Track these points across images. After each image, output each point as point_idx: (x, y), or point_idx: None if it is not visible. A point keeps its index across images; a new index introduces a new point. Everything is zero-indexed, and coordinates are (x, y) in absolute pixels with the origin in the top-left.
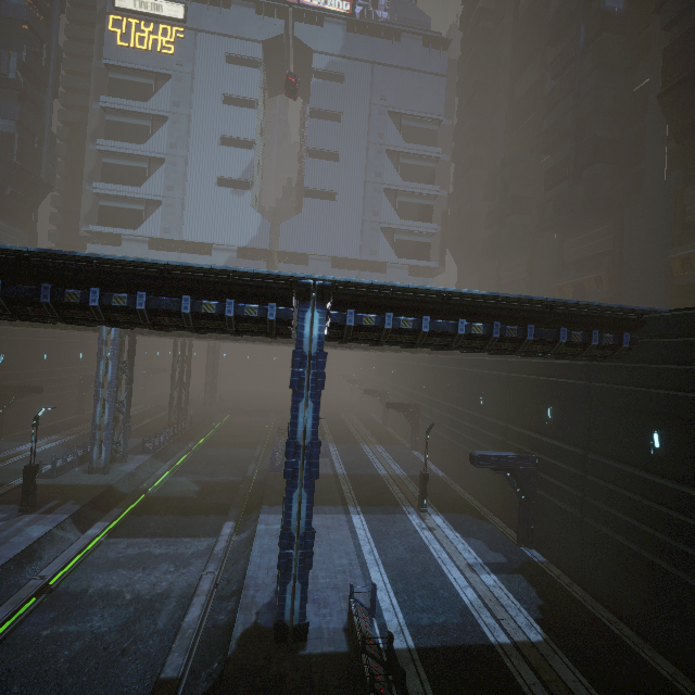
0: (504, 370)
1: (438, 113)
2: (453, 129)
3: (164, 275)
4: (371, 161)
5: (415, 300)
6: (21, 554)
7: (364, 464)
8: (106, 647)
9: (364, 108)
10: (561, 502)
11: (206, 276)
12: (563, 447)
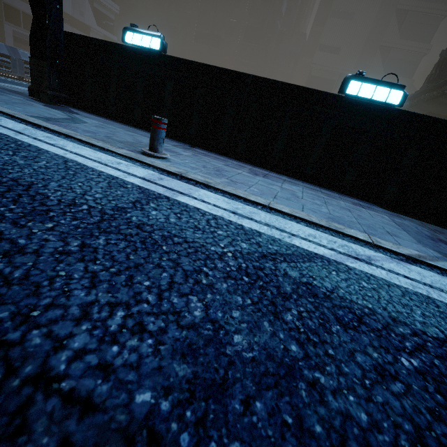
0: None
1: None
2: None
3: None
4: None
5: None
6: None
7: None
8: None
9: None
10: None
11: None
12: None
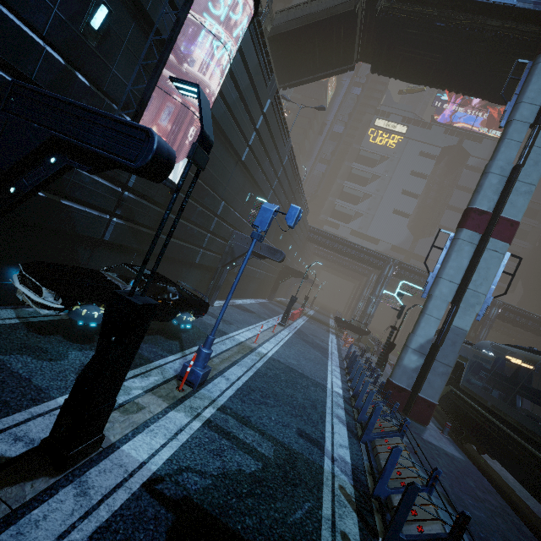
0: None
1: None
2: None
3: None
4: None
5: (528, 315)
6: None
7: None
8: None
9: None
10: None
11: None
12: None
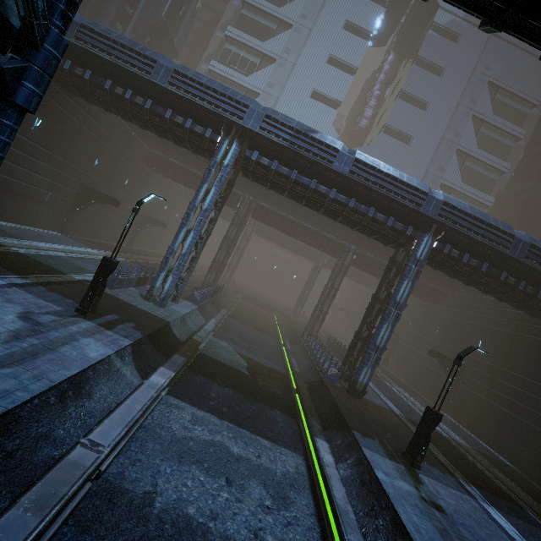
0: None
1: (535, 97)
2: (537, 119)
3: None
4: (455, 120)
5: None
6: (69, 380)
7: (409, 408)
8: None
9: (467, 70)
10: None
11: None
12: None
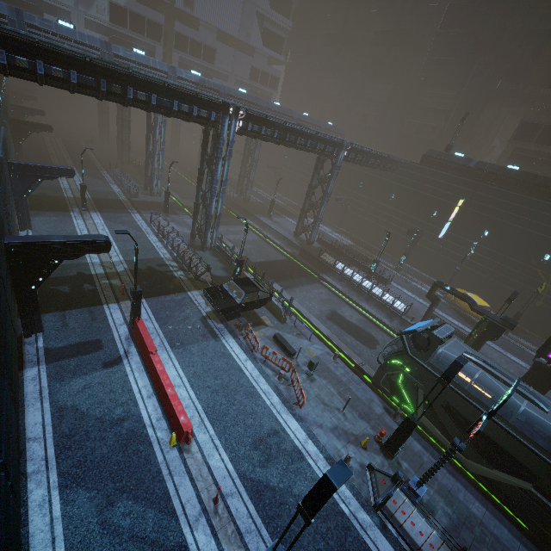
0: (346, 164)
1: None
2: None
3: (317, 135)
4: None
5: (366, 151)
6: None
7: (264, 198)
8: (261, 250)
9: None
10: (357, 213)
11: (326, 136)
12: (364, 197)
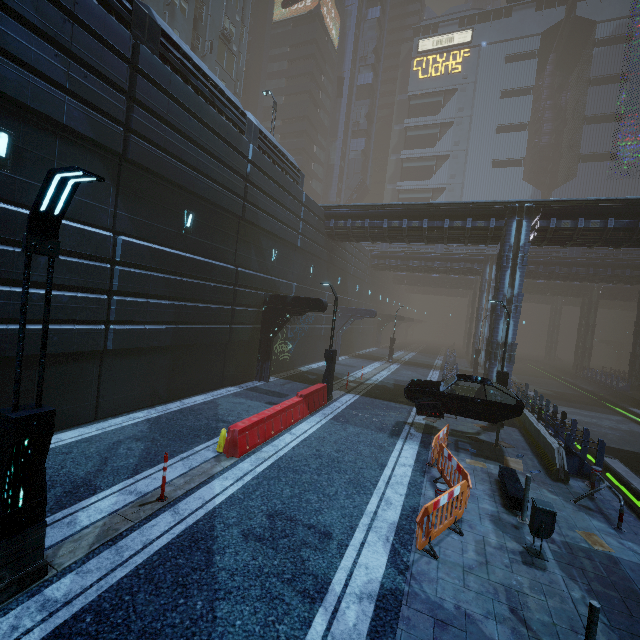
0: None
1: None
2: None
3: None
4: None
5: None
6: None
7: None
8: (636, 441)
9: None
10: None
11: None
12: None
